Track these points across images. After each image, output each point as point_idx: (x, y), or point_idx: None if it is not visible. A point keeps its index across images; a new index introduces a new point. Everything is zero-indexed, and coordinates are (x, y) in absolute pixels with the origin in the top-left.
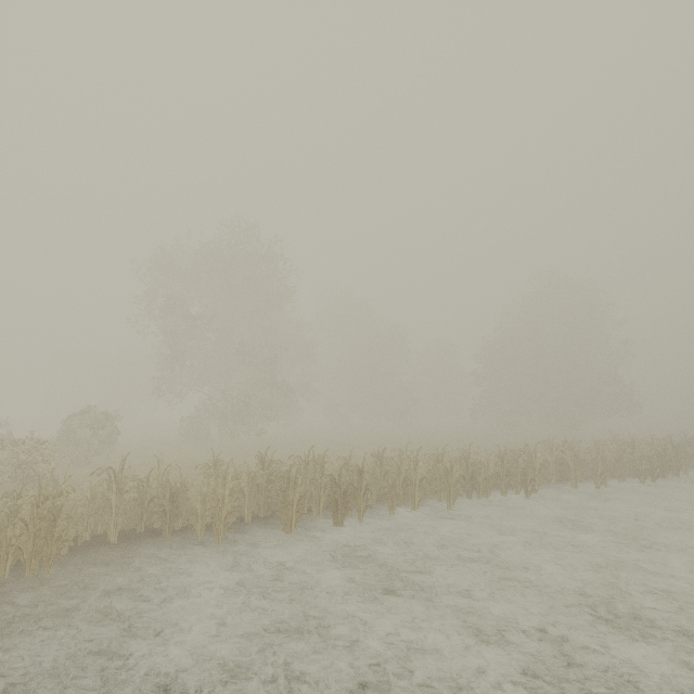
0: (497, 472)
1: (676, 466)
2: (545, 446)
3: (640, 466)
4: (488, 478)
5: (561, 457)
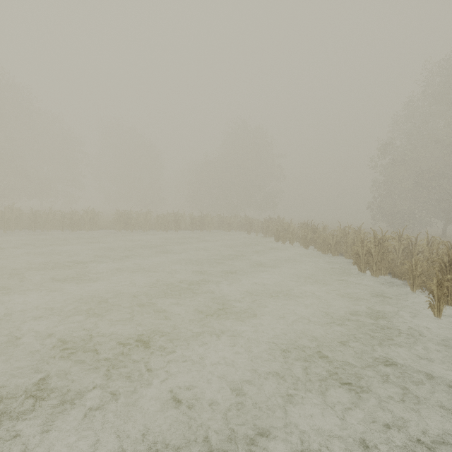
0: (58, 219)
1: (201, 226)
2: (127, 212)
3: (167, 224)
4: (48, 222)
5: (124, 217)
